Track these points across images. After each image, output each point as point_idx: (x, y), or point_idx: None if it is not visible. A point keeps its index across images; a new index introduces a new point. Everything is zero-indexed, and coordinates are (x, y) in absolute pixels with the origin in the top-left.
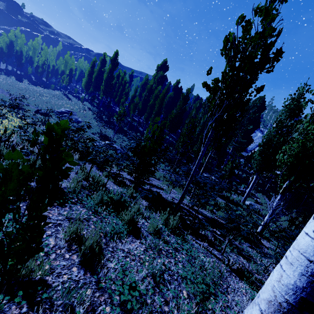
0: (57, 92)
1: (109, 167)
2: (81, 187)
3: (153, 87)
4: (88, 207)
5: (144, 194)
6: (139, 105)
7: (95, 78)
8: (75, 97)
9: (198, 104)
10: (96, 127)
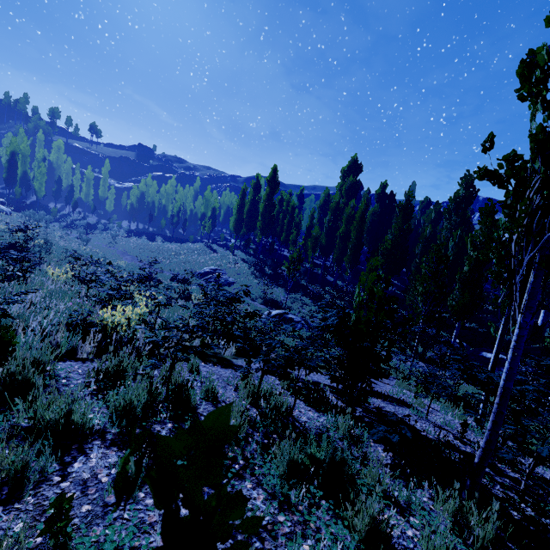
0: (198, 245)
1: None
2: (247, 423)
3: (341, 204)
4: (267, 485)
5: (380, 435)
6: (320, 238)
7: (247, 212)
8: (221, 246)
9: (433, 215)
10: (257, 288)
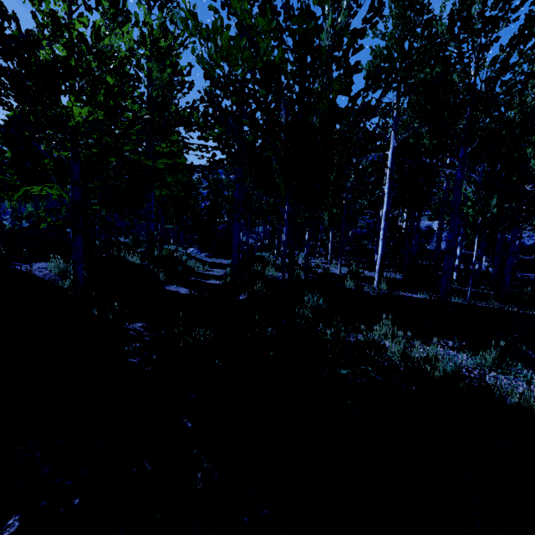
0: None
1: None
2: None
3: None
4: None
5: None
6: None
7: None
8: None
9: None
10: None
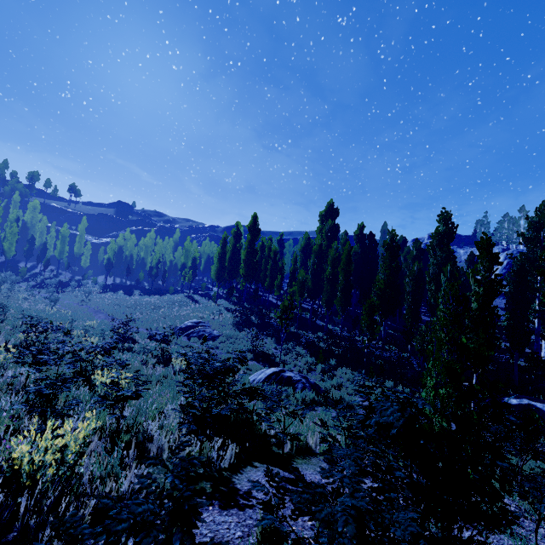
0: (178, 297)
1: (305, 456)
2: None
3: (323, 246)
4: None
5: None
6: (307, 282)
7: (229, 260)
8: (203, 296)
9: (414, 251)
10: (245, 340)
